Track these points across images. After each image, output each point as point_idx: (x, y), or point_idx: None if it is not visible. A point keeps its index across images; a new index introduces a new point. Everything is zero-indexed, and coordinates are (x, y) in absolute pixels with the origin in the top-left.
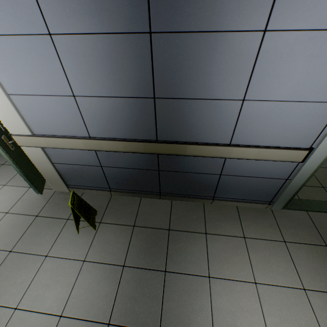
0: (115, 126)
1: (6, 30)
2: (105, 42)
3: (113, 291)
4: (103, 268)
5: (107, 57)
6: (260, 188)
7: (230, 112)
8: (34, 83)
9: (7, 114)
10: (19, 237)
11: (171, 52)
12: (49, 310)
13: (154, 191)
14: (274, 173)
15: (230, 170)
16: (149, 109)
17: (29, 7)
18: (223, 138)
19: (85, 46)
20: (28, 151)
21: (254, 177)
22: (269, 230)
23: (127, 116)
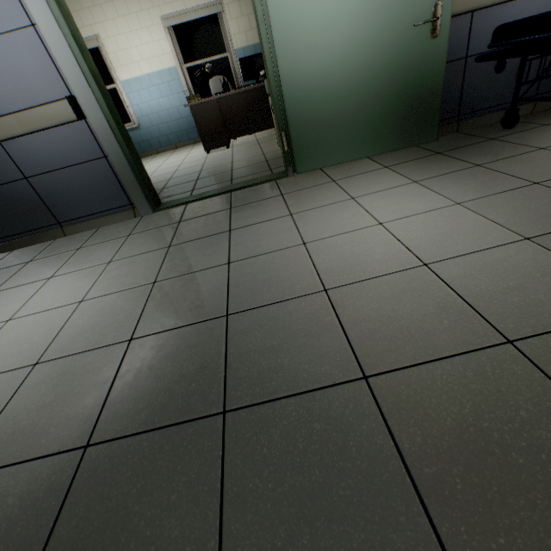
0: None
1: None
2: None
3: None
4: None
5: None
6: (96, 185)
7: None
8: None
9: None
10: None
11: None
12: None
13: None
14: (83, 153)
15: (30, 166)
16: None
17: None
18: None
19: None
20: None
21: (67, 167)
22: (120, 233)
23: None
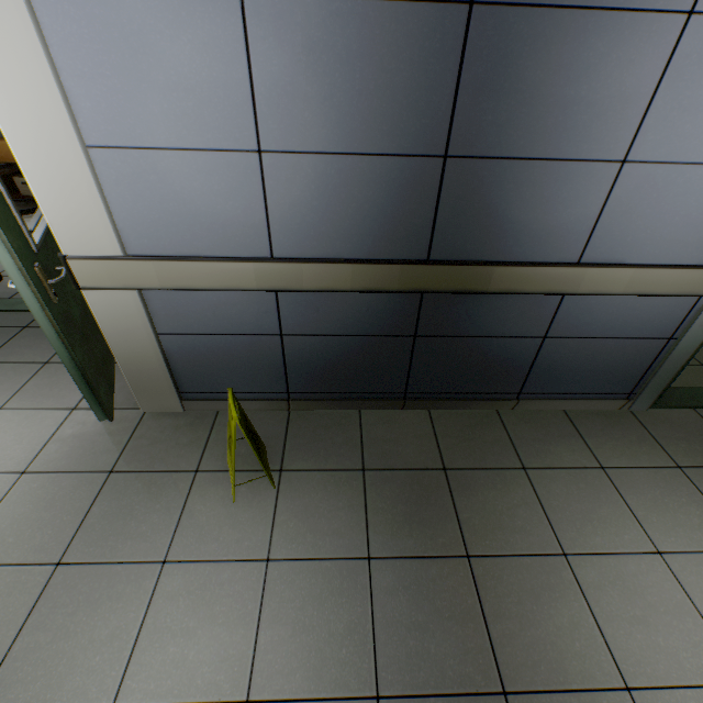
0: (341, 228)
1: None
2: (367, 18)
3: (363, 619)
4: (322, 570)
5: (362, 56)
6: (617, 364)
7: (593, 190)
8: (167, 115)
9: (71, 199)
10: (73, 526)
11: (504, 50)
12: (210, 693)
13: (391, 392)
14: (649, 327)
15: (566, 325)
16: (429, 184)
17: None
18: (566, 249)
19: (318, 27)
20: (101, 303)
21: (609, 337)
22: (642, 448)
23: (375, 201)
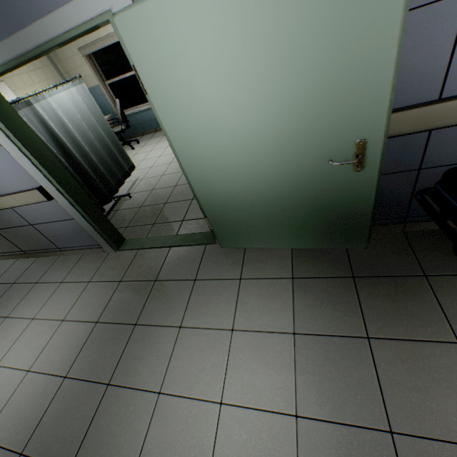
0: None
1: None
2: None
3: None
4: None
5: None
6: (74, 232)
7: None
8: None
9: None
10: None
11: None
12: None
13: (19, 251)
14: (60, 215)
15: (31, 219)
16: None
17: None
18: None
19: None
20: None
21: (53, 222)
22: (88, 273)
23: None
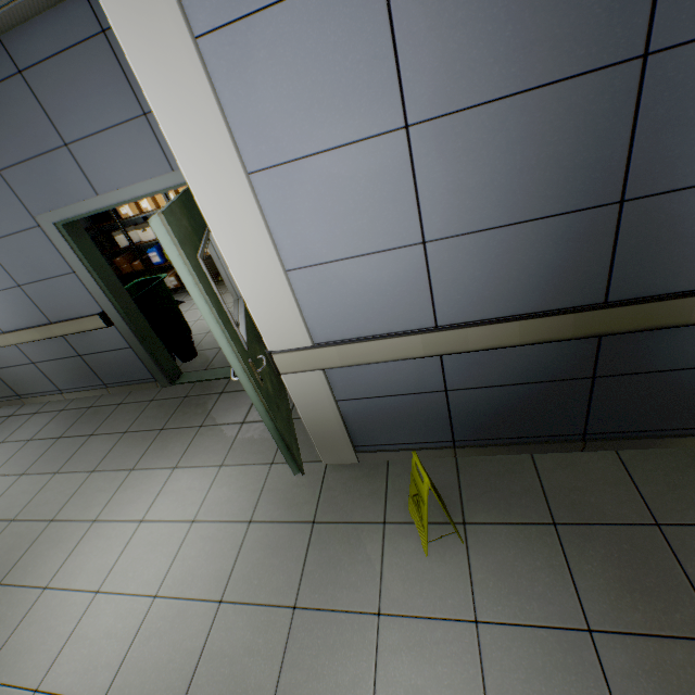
0: (504, 289)
1: (319, 144)
2: (526, 107)
3: None
4: (538, 639)
5: (522, 139)
6: None
7: None
8: (346, 234)
9: (275, 311)
10: (297, 573)
11: (691, 83)
12: None
13: (566, 434)
14: None
15: None
16: (602, 231)
17: (377, 86)
18: None
19: (477, 130)
20: (294, 382)
21: None
22: None
23: (541, 259)
